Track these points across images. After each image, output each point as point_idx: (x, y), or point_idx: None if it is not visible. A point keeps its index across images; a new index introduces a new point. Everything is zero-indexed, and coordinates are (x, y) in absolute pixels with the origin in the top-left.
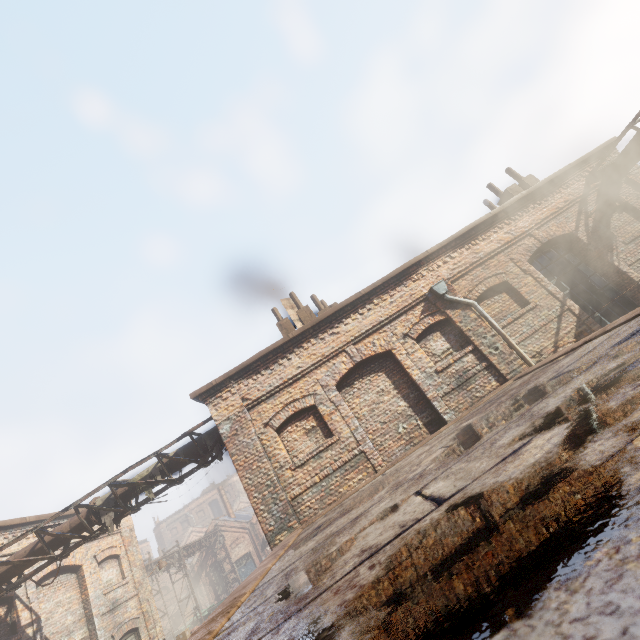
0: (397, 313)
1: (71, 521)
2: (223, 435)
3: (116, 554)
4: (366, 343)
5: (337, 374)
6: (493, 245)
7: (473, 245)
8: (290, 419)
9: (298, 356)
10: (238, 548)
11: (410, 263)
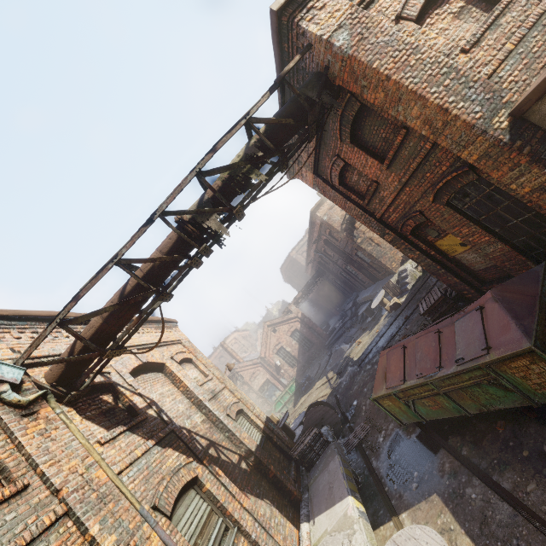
0: None
1: (159, 248)
2: (343, 47)
3: (188, 358)
4: None
5: None
6: None
7: None
8: (424, 10)
9: None
10: (257, 380)
11: None
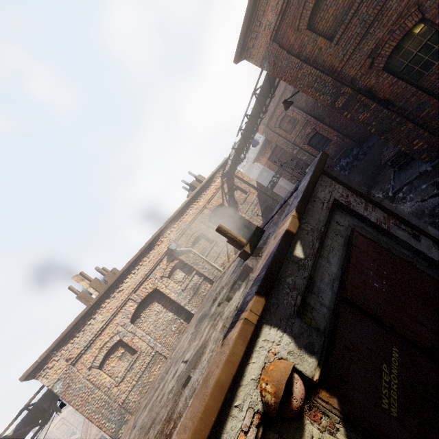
0: (154, 266)
1: None
2: (58, 392)
3: None
4: (141, 289)
5: (129, 314)
6: (191, 216)
7: (182, 218)
8: (106, 356)
9: (100, 314)
10: None
11: (154, 237)
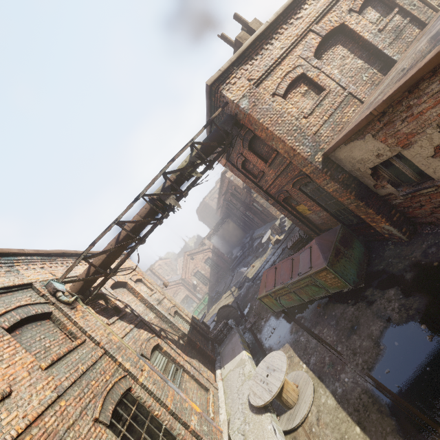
0: None
1: (139, 214)
2: (245, 108)
3: (140, 279)
4: (324, 21)
5: (312, 48)
6: None
7: None
8: (287, 90)
9: (278, 40)
10: (179, 295)
11: None
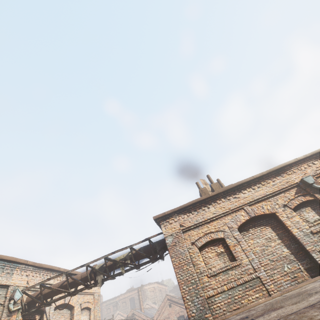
0: (278, 191)
1: (82, 274)
2: (167, 244)
3: (89, 307)
4: (257, 206)
5: (238, 221)
6: None
7: None
8: (207, 243)
9: (214, 207)
10: None
11: (285, 164)
